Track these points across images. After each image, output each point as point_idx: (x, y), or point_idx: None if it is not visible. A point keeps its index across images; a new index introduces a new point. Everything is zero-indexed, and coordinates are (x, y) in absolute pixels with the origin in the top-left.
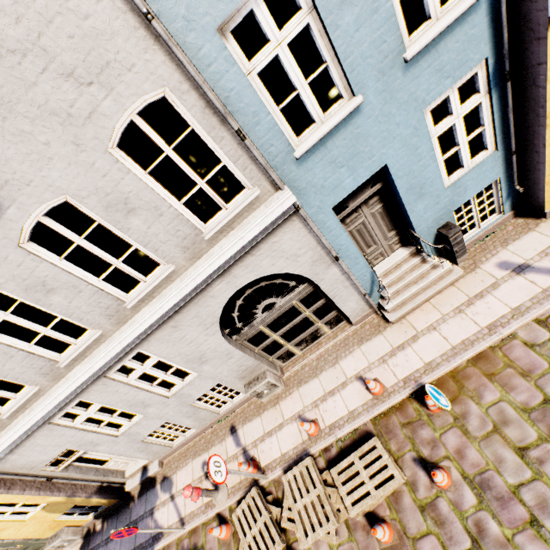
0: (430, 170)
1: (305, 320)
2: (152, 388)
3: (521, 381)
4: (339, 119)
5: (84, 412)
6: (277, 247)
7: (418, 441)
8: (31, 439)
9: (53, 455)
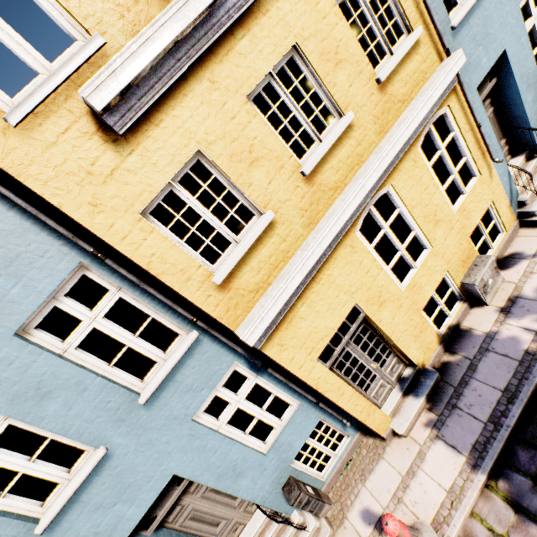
0: (235, 451)
1: None
2: None
3: None
4: (82, 477)
5: None
6: None
7: None
8: None
9: None
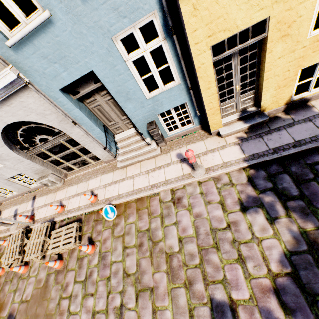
0: (131, 84)
1: (74, 152)
2: None
3: (146, 217)
4: (33, 24)
5: None
6: (26, 105)
7: (95, 230)
8: None
9: None
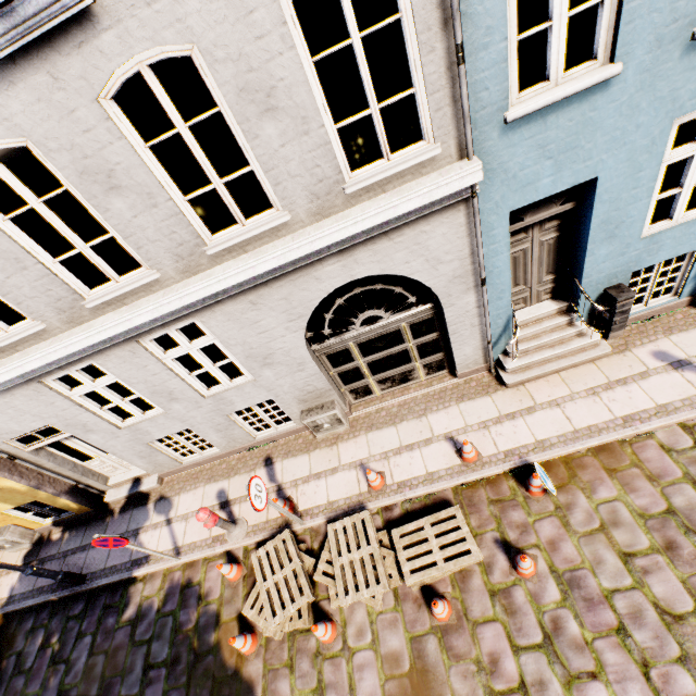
0: (638, 207)
1: (404, 352)
2: (189, 379)
3: (645, 485)
4: (581, 85)
5: (90, 383)
6: (423, 239)
7: (506, 522)
8: (7, 396)
9: (28, 428)
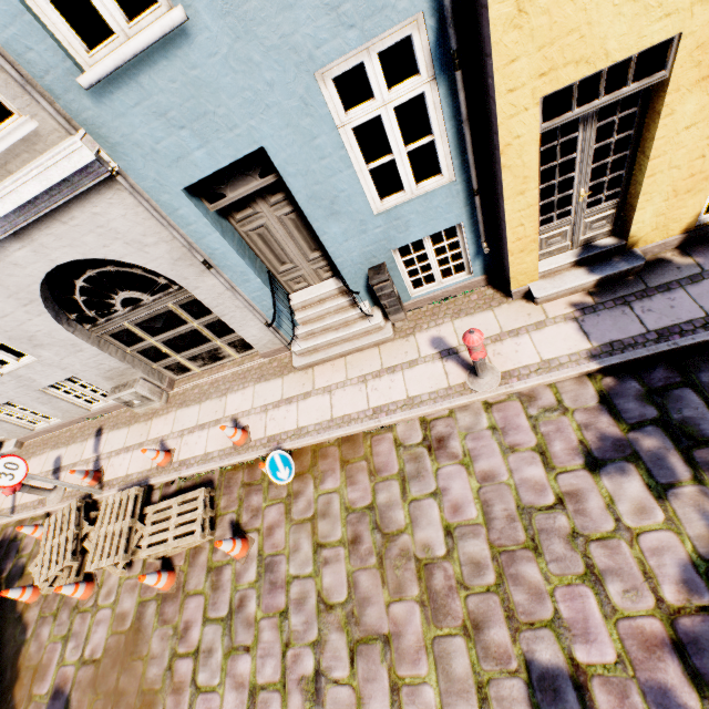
0: (345, 179)
1: (195, 332)
2: None
3: (364, 479)
4: (145, 38)
5: None
6: (103, 222)
7: (246, 505)
8: None
9: None
